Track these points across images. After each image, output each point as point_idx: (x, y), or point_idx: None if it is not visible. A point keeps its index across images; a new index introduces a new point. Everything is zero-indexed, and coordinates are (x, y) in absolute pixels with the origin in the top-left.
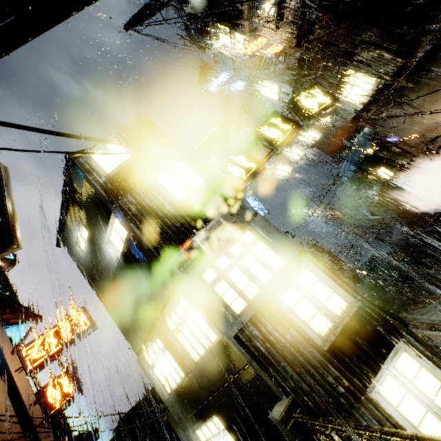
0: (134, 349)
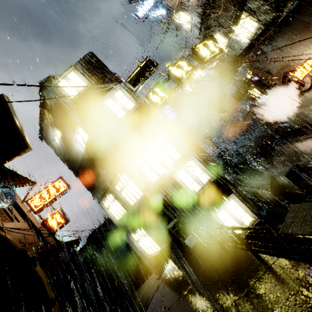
0: (97, 200)
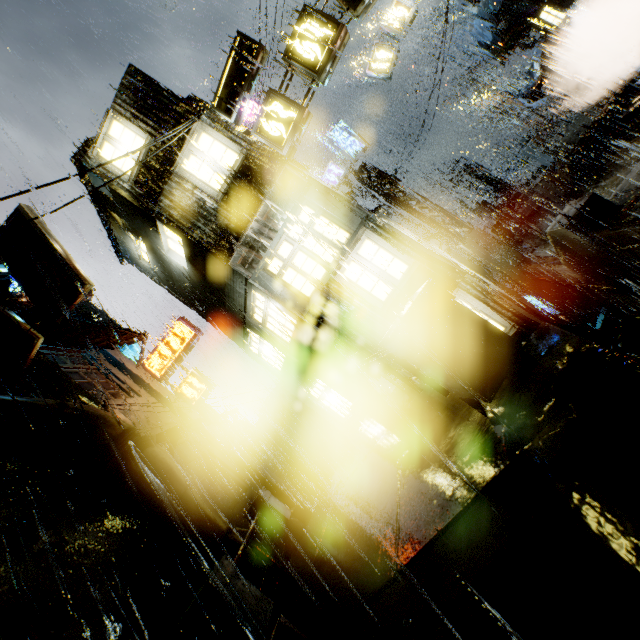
0: (239, 344)
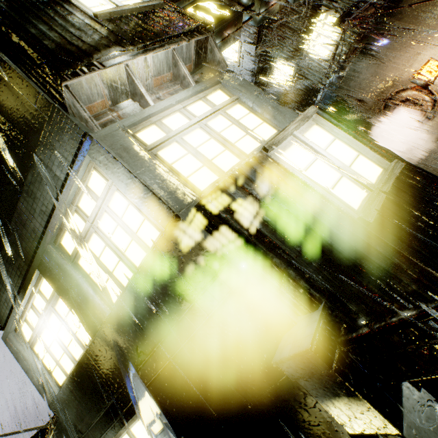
0: None
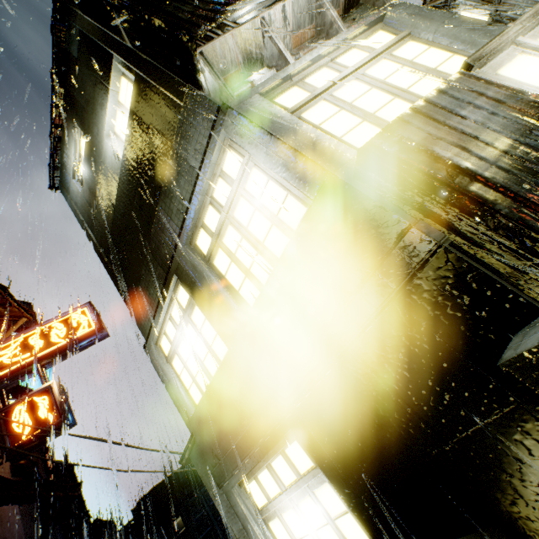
0: (143, 331)
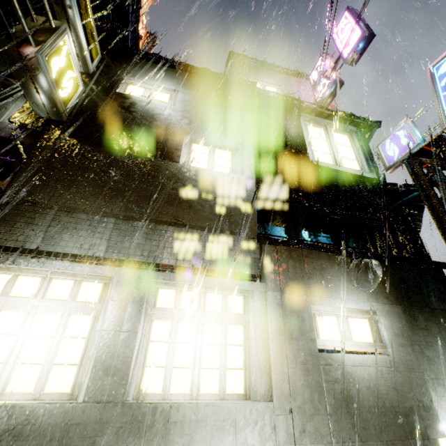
0: None
